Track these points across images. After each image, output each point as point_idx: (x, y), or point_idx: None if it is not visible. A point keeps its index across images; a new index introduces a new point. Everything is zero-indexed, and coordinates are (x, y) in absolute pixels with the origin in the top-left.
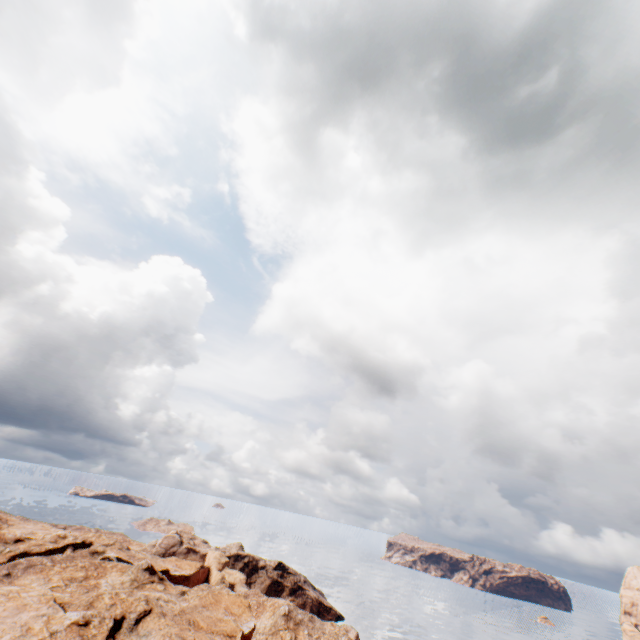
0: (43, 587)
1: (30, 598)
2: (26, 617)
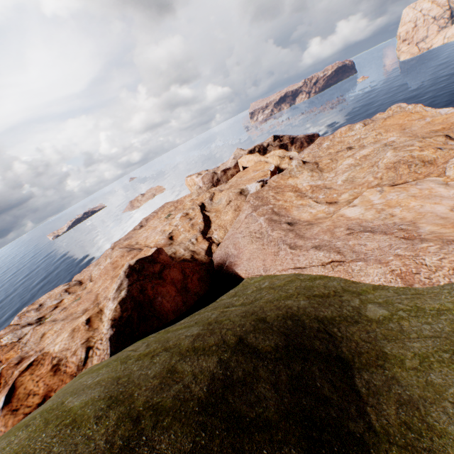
0: (318, 207)
1: (391, 197)
2: None
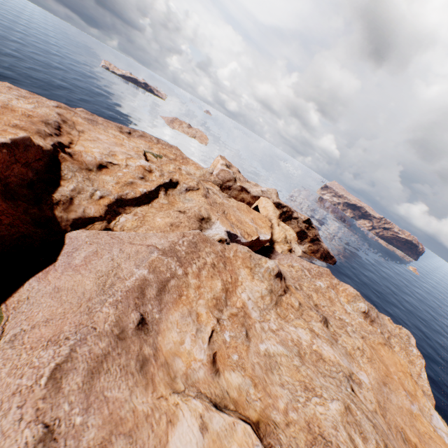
0: (200, 347)
1: None
2: None
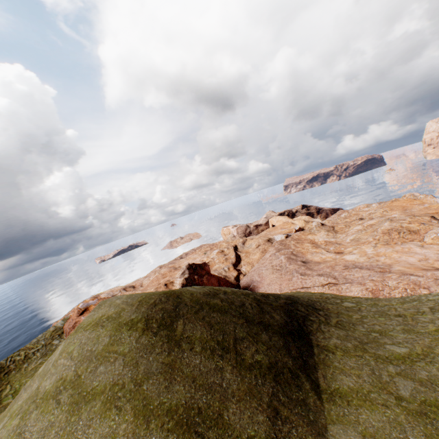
0: (328, 254)
1: (380, 251)
2: (425, 251)
